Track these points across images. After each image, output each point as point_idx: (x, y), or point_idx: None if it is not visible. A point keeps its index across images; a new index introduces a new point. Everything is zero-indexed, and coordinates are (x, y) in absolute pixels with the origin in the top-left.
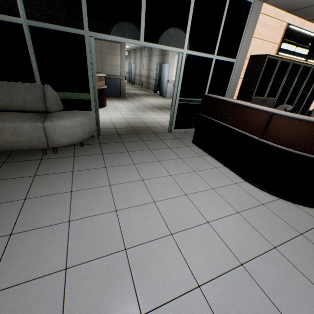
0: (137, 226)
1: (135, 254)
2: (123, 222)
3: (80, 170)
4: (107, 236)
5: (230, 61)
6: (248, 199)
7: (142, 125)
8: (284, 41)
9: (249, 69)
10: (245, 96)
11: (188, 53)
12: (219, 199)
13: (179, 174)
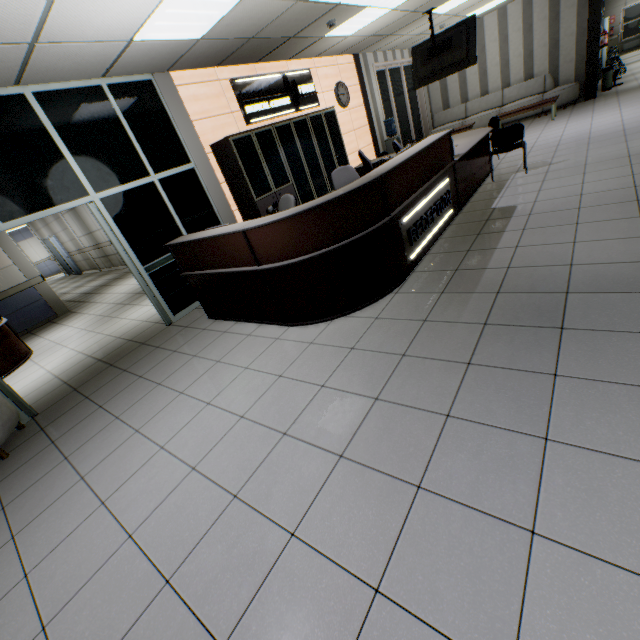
0: (142, 497)
1: (146, 530)
2: (119, 507)
3: (18, 495)
4: (98, 543)
5: (186, 170)
6: (294, 349)
7: (118, 344)
8: (245, 103)
9: (224, 166)
10: (247, 204)
11: (102, 196)
12: (256, 377)
13: (196, 381)
